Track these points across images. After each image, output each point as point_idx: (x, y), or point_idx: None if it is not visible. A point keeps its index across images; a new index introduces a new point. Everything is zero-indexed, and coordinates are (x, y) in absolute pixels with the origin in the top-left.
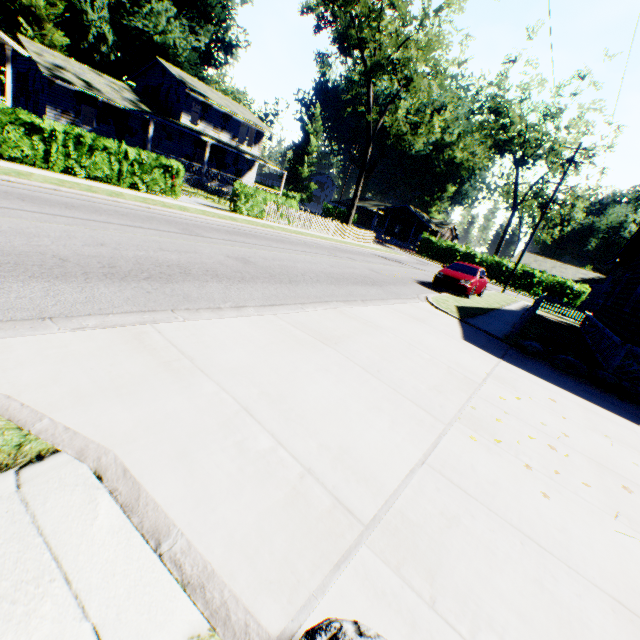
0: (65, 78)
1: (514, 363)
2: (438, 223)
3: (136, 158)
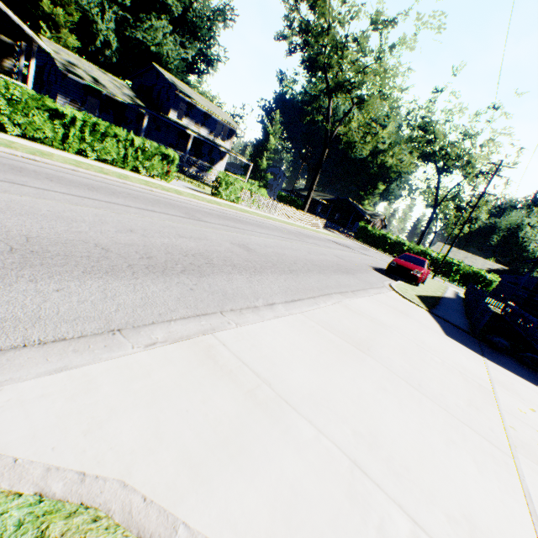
0: (77, 73)
1: (495, 361)
2: (371, 214)
3: (140, 146)
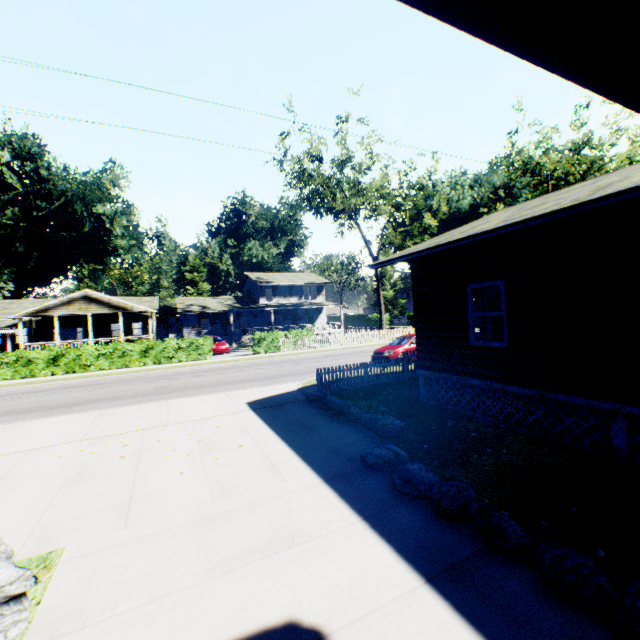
0: (190, 310)
1: (262, 410)
2: None
3: (178, 345)
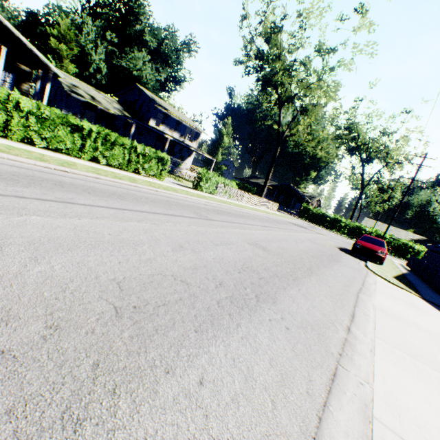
0: (79, 93)
1: None
2: (309, 196)
3: (141, 151)
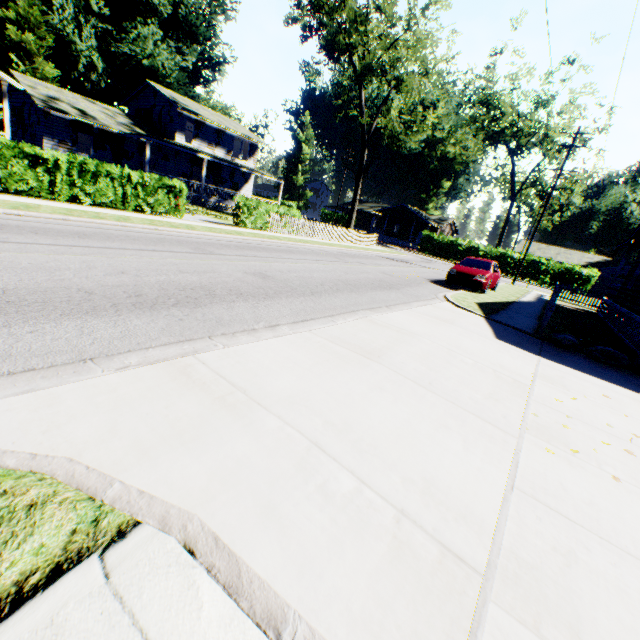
0: (60, 108)
1: (553, 359)
2: (437, 219)
3: (139, 181)
